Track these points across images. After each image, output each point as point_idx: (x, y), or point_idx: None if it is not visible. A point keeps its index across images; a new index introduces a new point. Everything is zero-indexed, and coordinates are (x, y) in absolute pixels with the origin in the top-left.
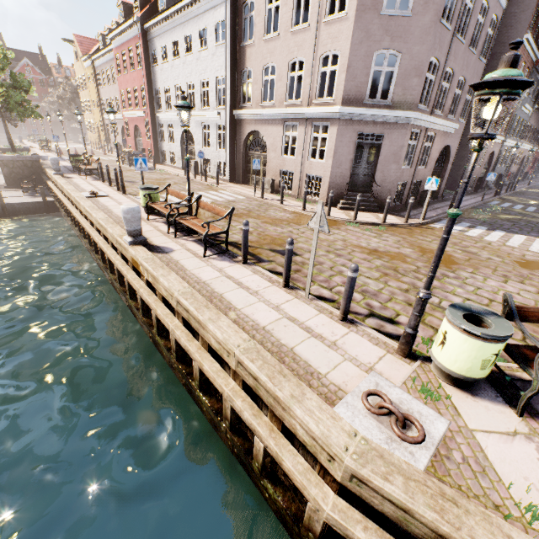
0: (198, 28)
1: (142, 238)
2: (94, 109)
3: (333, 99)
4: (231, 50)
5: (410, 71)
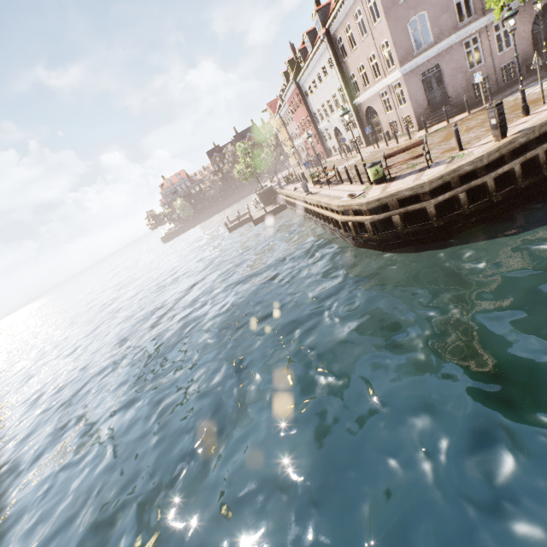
0: (320, 67)
1: (309, 192)
2: (288, 143)
3: (394, 67)
4: (338, 70)
5: (437, 14)
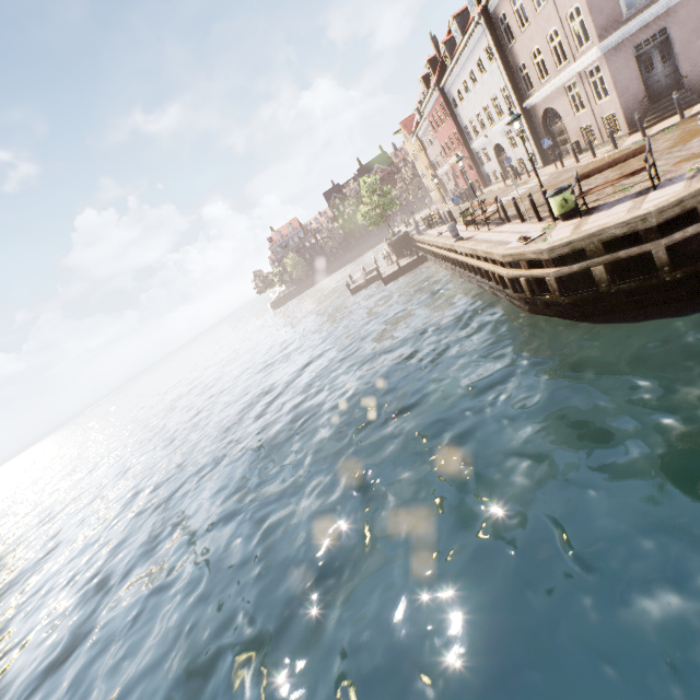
0: (474, 62)
1: (460, 237)
2: (429, 173)
3: (590, 43)
4: (501, 61)
5: None
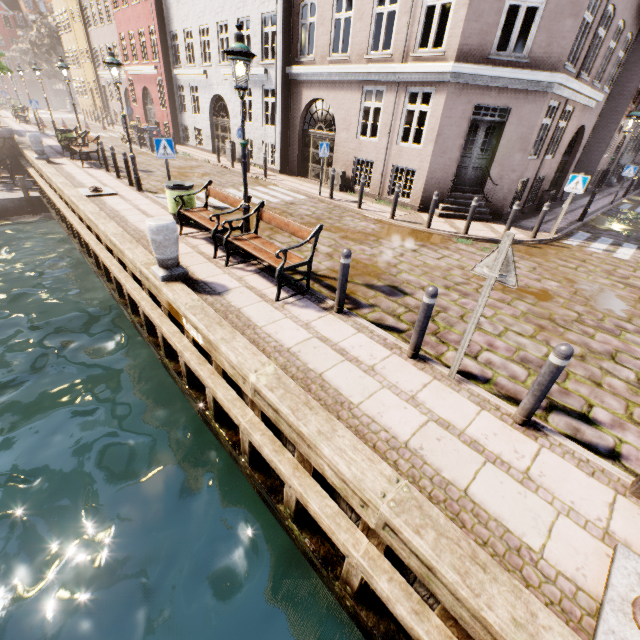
0: None
1: (181, 270)
2: (84, 63)
3: (442, 51)
4: None
5: (564, 6)
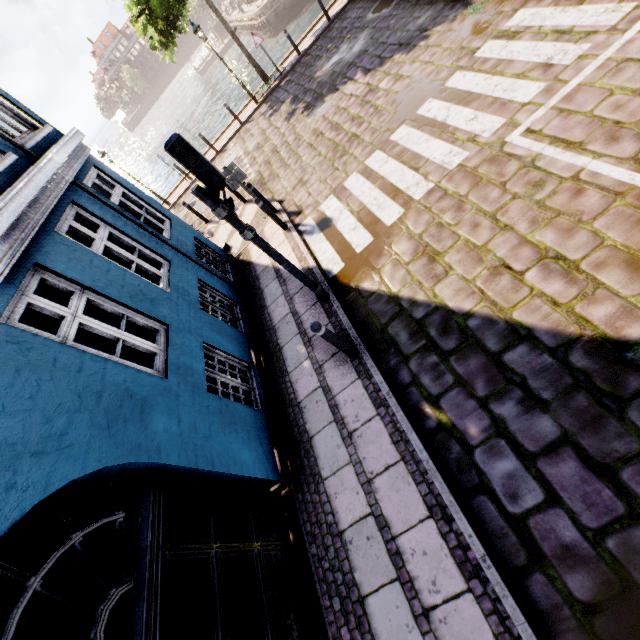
0: None
1: (244, 12)
2: None
3: None
4: None
5: None
